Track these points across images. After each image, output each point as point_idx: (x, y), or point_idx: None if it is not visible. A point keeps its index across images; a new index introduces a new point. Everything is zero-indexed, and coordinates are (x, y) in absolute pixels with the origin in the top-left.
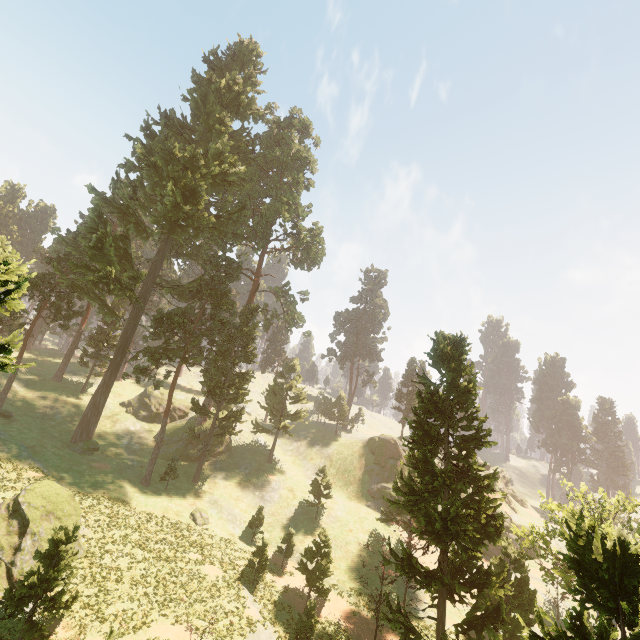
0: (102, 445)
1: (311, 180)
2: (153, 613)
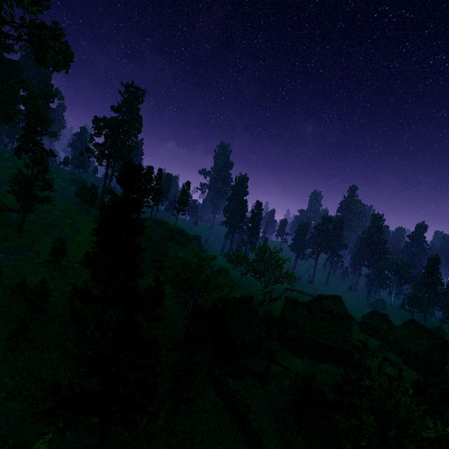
0: None
1: None
2: None
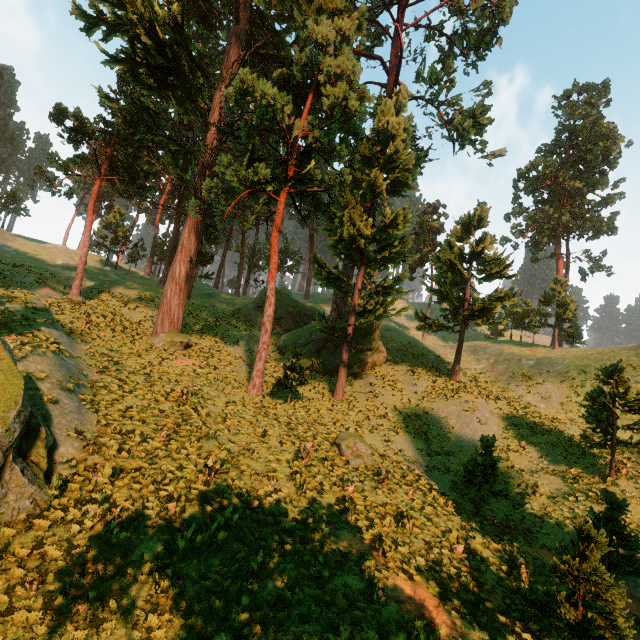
0: (199, 345)
1: None
2: None
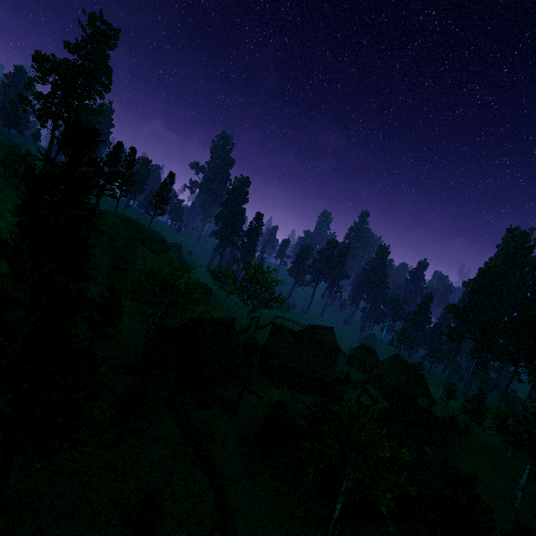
0: None
1: None
2: None
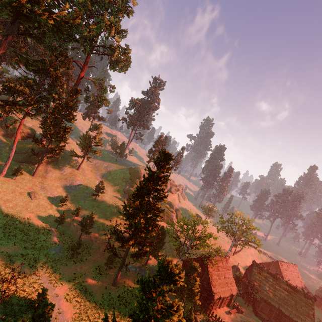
0: None
1: (132, 9)
2: (2, 241)
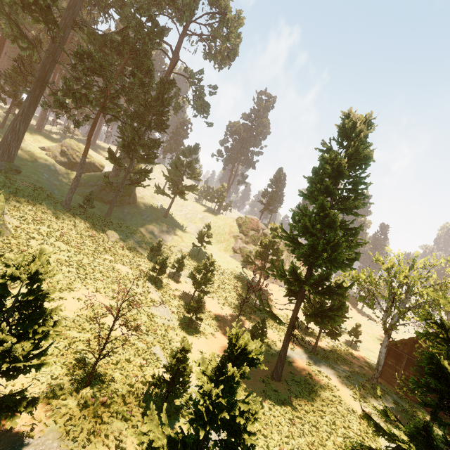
0: (24, 171)
1: None
2: (76, 283)
